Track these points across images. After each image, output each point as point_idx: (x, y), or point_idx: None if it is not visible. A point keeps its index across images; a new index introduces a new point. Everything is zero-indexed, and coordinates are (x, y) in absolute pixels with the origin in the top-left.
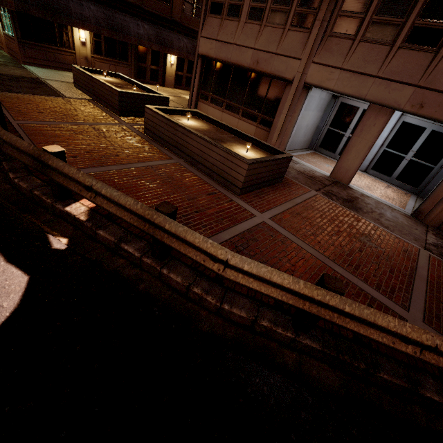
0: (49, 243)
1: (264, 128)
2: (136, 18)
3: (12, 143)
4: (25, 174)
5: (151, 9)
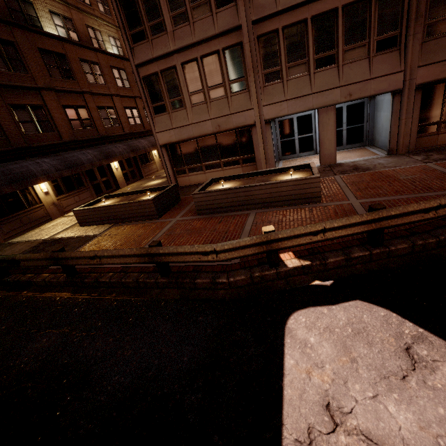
0: (322, 285)
1: (249, 164)
2: (77, 150)
3: (237, 246)
4: (224, 274)
5: (84, 137)
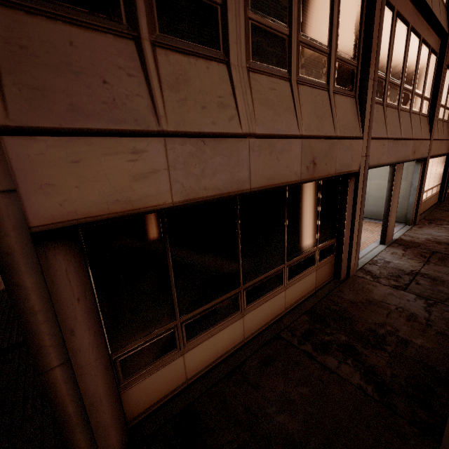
0: None
1: (326, 260)
2: None
3: None
4: None
5: None
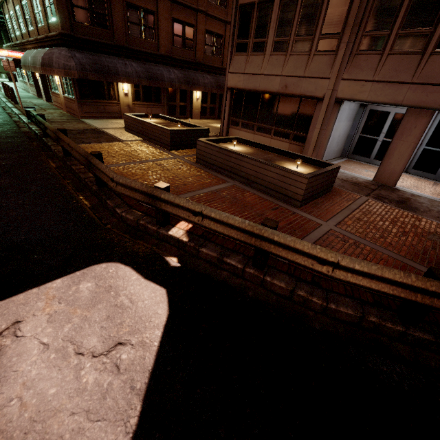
0: (167, 262)
1: (298, 143)
2: (167, 66)
3: (128, 184)
4: (127, 208)
5: (179, 56)
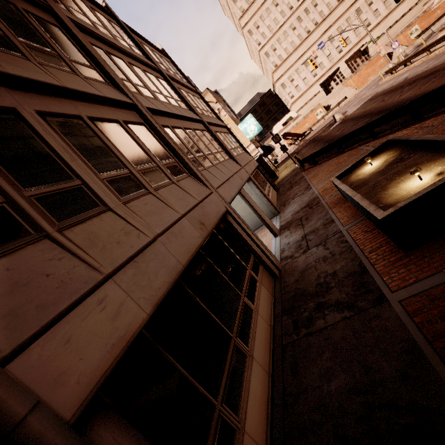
0: None
1: (260, 272)
2: None
3: None
4: None
5: None
